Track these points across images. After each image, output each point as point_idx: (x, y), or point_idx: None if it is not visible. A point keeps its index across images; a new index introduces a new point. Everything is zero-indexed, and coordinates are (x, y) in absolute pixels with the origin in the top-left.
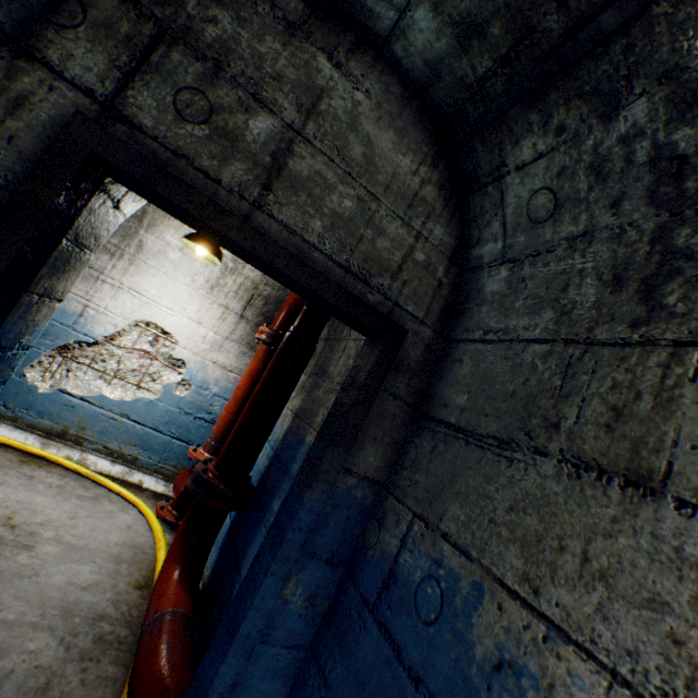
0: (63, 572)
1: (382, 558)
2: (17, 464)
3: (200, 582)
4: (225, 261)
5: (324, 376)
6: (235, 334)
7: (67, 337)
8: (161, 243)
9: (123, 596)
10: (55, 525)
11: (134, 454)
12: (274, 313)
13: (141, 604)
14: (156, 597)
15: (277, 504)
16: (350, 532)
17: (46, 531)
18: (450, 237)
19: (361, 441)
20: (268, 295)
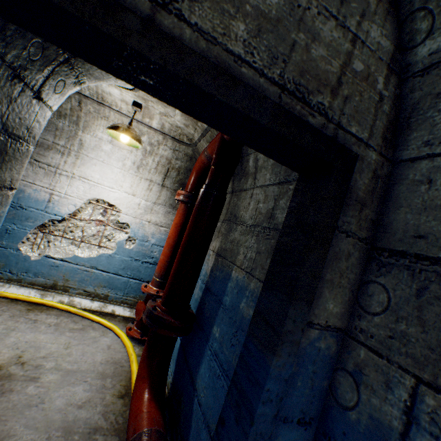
0: (63, 395)
1: (376, 430)
2: (25, 312)
3: (165, 394)
4: (143, 146)
5: (236, 221)
6: (160, 199)
7: (42, 218)
8: (96, 139)
9: (110, 407)
10: (54, 356)
11: (105, 293)
12: (185, 180)
13: (124, 412)
14: (133, 415)
15: (217, 331)
16: (318, 387)
17: (48, 363)
18: (387, 39)
19: (318, 288)
20: (179, 167)
